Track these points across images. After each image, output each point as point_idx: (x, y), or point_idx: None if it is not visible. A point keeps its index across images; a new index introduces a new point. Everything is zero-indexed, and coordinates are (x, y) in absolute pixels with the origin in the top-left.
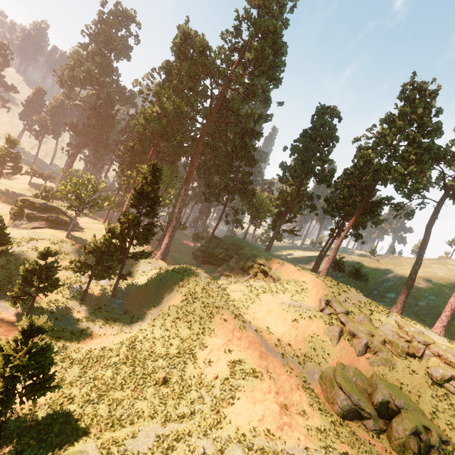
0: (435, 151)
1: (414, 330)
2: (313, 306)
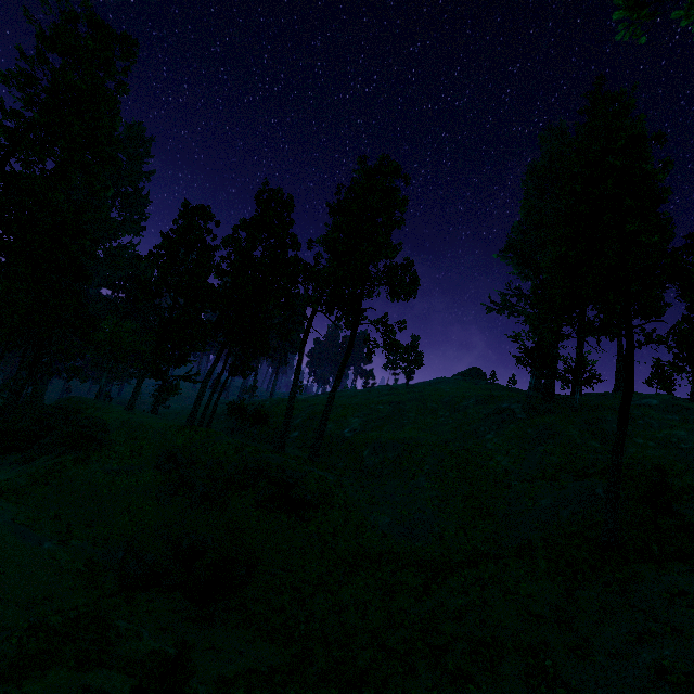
0: (294, 263)
1: (253, 459)
2: (148, 466)
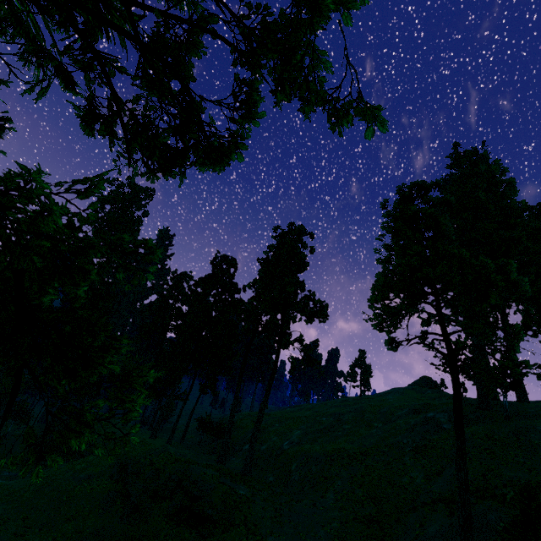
0: (235, 303)
1: (177, 469)
2: (105, 475)
